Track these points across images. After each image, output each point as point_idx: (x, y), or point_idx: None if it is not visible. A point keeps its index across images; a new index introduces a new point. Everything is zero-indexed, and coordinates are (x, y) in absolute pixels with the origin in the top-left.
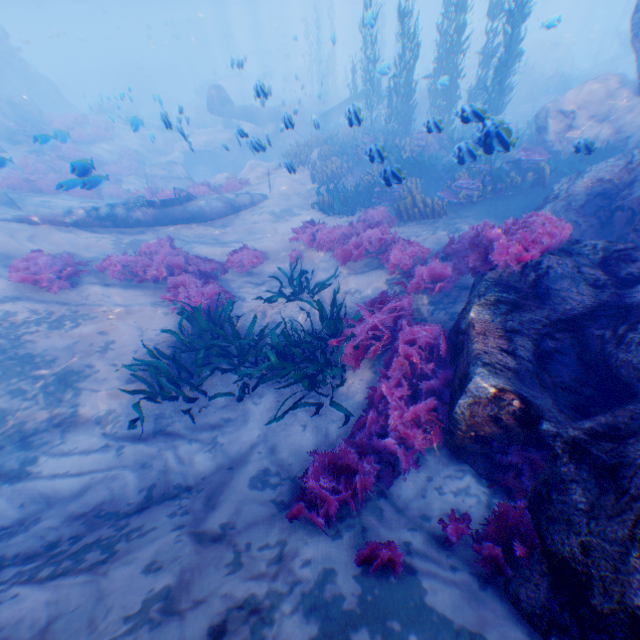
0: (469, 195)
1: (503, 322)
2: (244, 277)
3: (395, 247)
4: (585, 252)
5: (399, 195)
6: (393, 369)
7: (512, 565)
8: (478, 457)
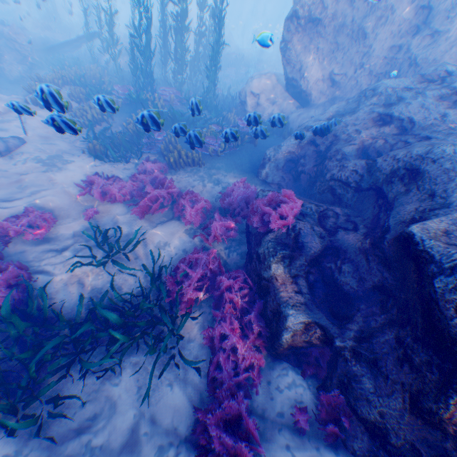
0: (216, 150)
1: (289, 270)
2: (38, 244)
3: (185, 202)
4: (308, 212)
5: (163, 145)
6: (224, 312)
7: (342, 428)
8: (290, 355)
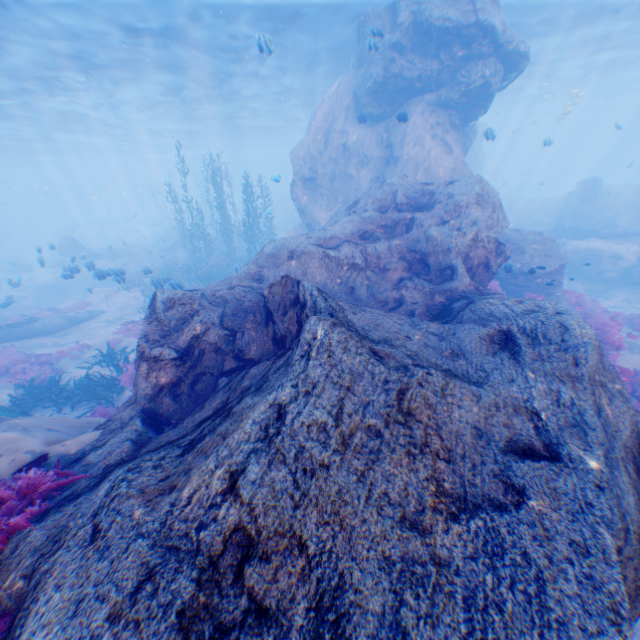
0: None
1: None
2: (75, 361)
3: None
4: None
5: None
6: None
7: None
8: None
